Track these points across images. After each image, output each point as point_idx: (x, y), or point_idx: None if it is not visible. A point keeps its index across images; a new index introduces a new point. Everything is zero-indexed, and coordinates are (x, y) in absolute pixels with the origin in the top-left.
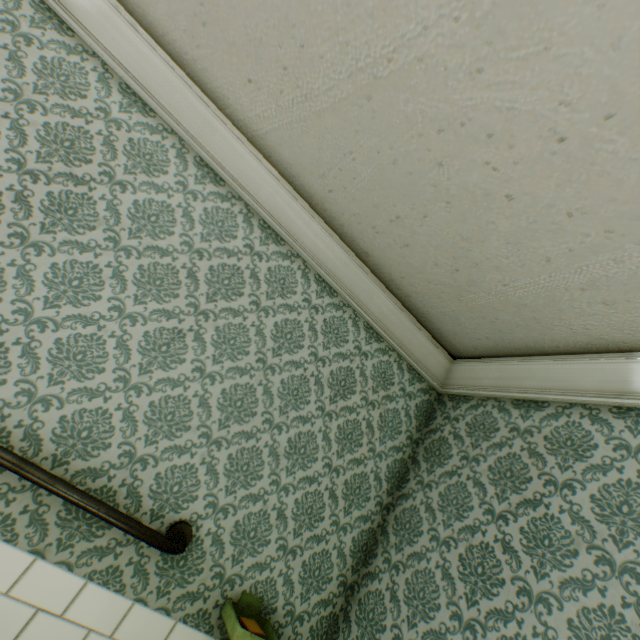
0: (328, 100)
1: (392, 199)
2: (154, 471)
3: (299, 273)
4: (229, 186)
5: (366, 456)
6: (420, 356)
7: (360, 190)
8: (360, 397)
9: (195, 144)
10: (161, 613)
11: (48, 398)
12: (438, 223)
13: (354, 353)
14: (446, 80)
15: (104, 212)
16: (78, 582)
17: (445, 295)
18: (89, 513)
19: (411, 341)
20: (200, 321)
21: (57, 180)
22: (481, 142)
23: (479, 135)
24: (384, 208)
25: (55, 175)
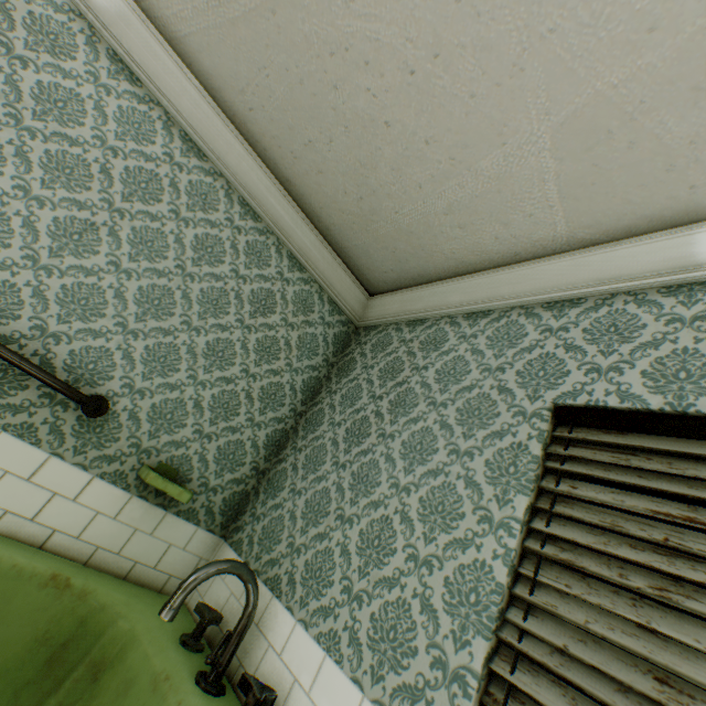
0: (240, 9)
1: (304, 122)
2: (68, 348)
3: (223, 193)
4: (147, 89)
5: (283, 369)
6: (341, 291)
7: (277, 110)
8: (280, 318)
9: (108, 34)
10: (79, 468)
11: None
12: (342, 149)
13: (276, 278)
14: (330, 5)
15: (3, 86)
16: None
17: (356, 226)
18: (1, 374)
19: (332, 275)
20: (115, 219)
21: None
22: (362, 69)
23: (360, 62)
24: (299, 131)
25: None
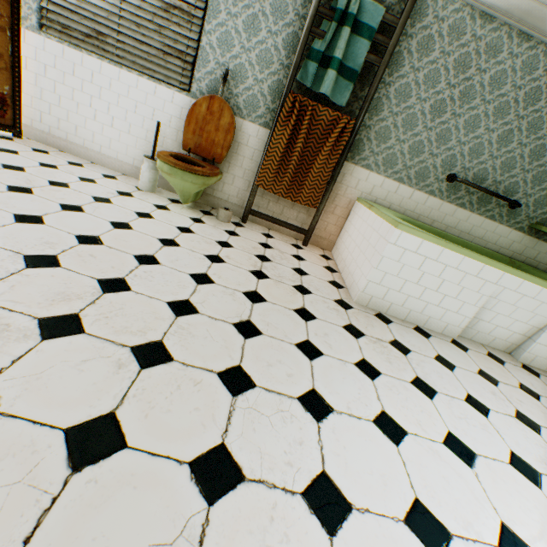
0: None
1: None
2: (502, 186)
3: None
4: (534, 39)
5: None
6: None
7: None
8: None
9: (518, 26)
10: (506, 227)
11: (468, 168)
12: None
13: None
14: None
15: (477, 89)
16: (482, 219)
17: None
18: (483, 201)
19: None
20: (518, 122)
21: (460, 84)
22: None
23: None
24: None
25: (459, 82)
